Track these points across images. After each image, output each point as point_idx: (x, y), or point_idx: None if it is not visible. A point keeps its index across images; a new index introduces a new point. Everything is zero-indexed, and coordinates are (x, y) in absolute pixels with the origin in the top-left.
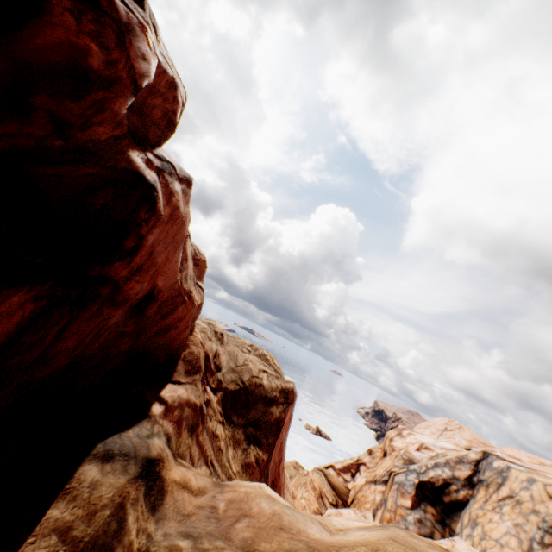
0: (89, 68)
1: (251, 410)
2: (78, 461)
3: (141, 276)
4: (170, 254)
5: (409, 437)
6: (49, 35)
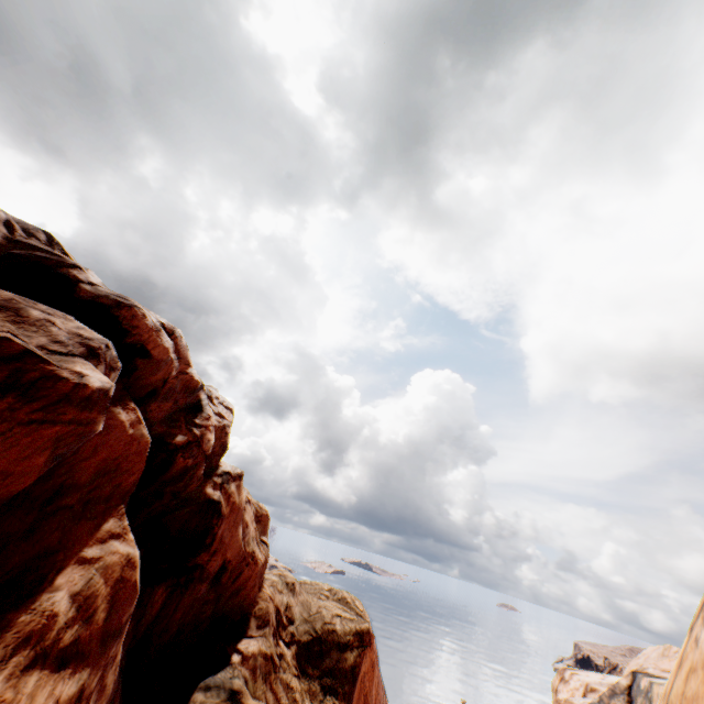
0: (188, 467)
1: (325, 659)
2: (191, 691)
3: (216, 555)
4: (233, 532)
5: (572, 680)
6: (175, 469)
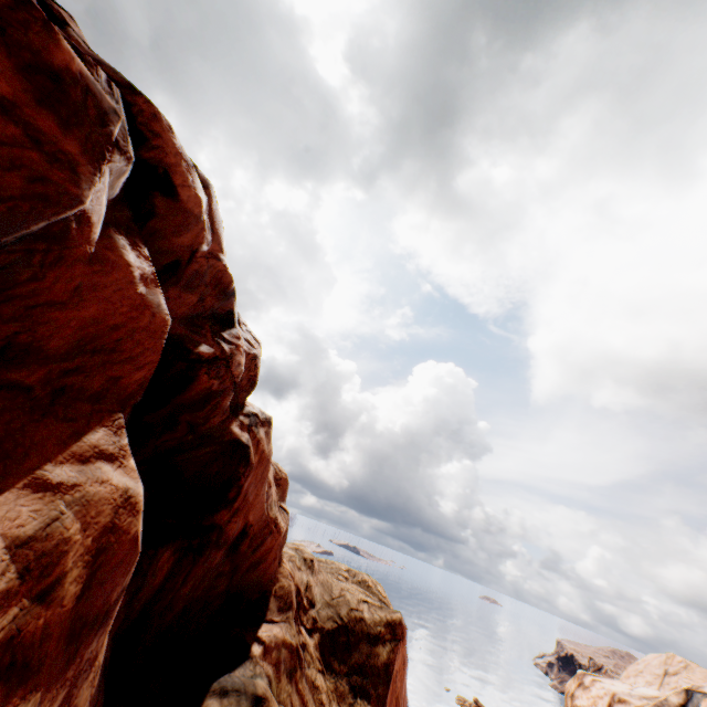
0: (211, 391)
1: (353, 653)
2: (202, 697)
3: (237, 516)
4: (258, 490)
5: (594, 687)
6: (196, 390)
